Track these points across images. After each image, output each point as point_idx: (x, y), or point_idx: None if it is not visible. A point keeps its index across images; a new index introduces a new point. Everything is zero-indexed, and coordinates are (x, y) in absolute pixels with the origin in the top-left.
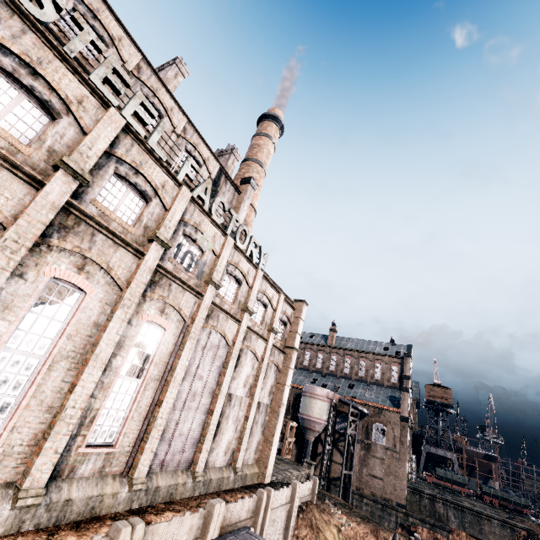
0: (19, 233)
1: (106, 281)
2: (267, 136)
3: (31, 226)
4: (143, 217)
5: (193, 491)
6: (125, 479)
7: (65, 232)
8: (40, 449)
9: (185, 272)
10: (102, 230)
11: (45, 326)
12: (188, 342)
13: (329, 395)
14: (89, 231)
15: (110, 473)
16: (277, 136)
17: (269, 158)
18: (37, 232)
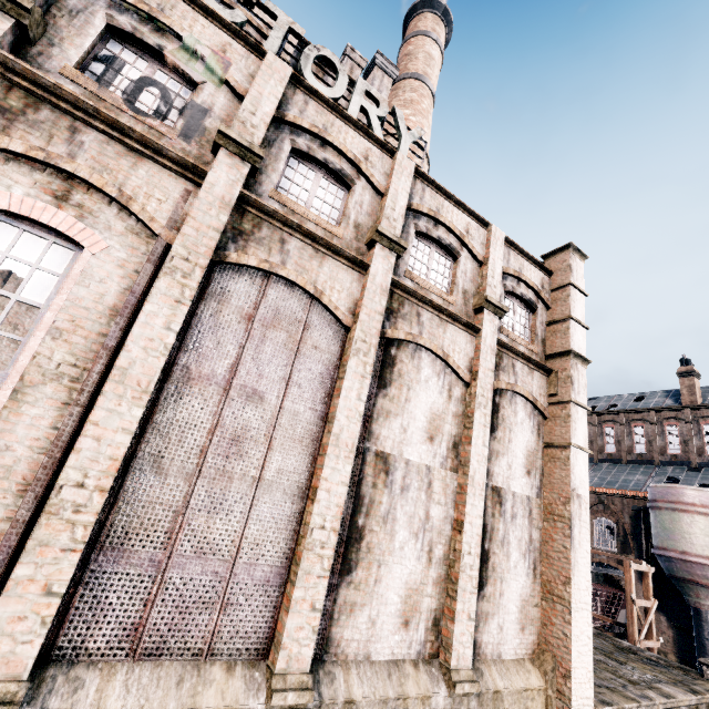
0: None
1: None
2: (419, 33)
3: None
4: None
5: None
6: None
7: None
8: None
9: (133, 116)
10: None
11: None
12: (164, 280)
13: None
14: None
15: None
16: (439, 30)
17: (432, 66)
18: None
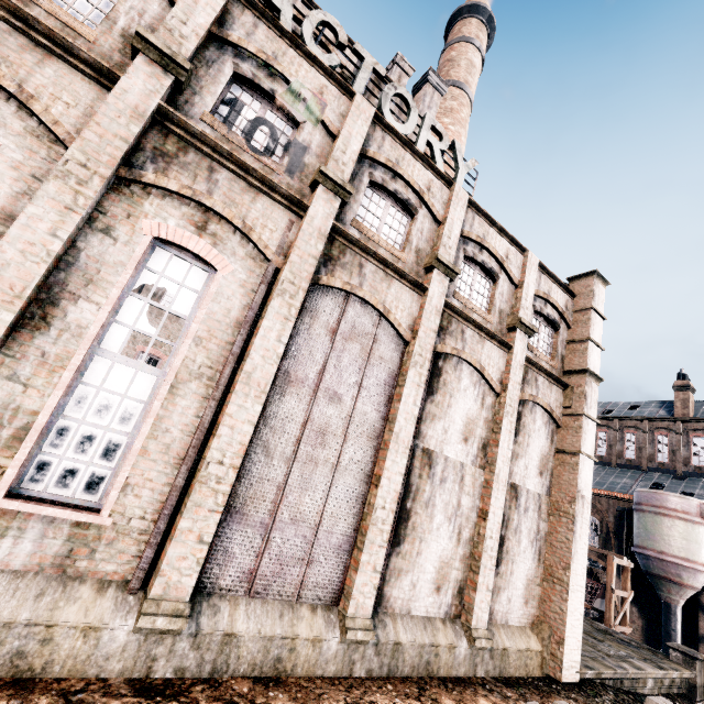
0: None
1: (28, 128)
2: (463, 39)
3: None
4: (115, 14)
5: (348, 664)
6: (134, 598)
7: None
8: None
9: (252, 155)
10: None
11: None
12: (277, 300)
13: None
14: None
15: (94, 576)
16: (482, 37)
17: (473, 74)
18: None
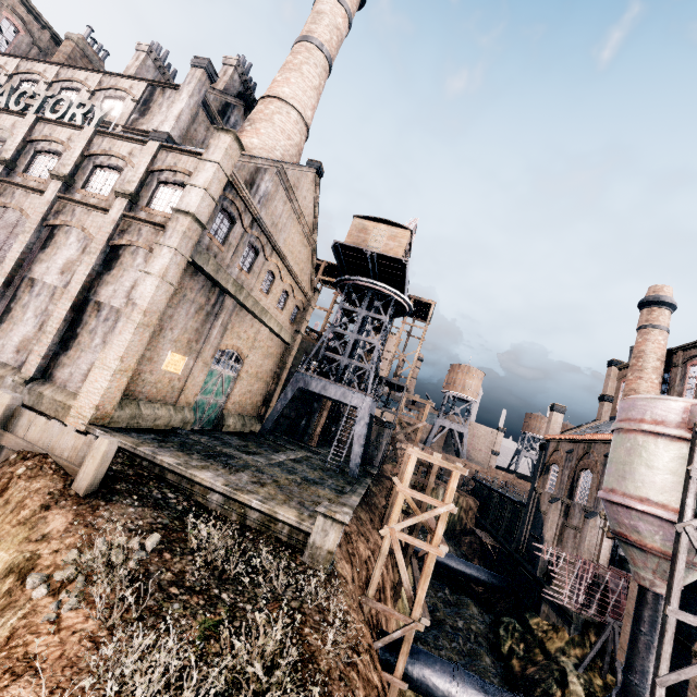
0: None
1: None
2: None
3: None
4: None
5: None
6: None
7: None
8: None
9: None
10: None
11: None
12: None
13: (694, 416)
14: None
15: None
16: None
17: (320, 20)
18: None
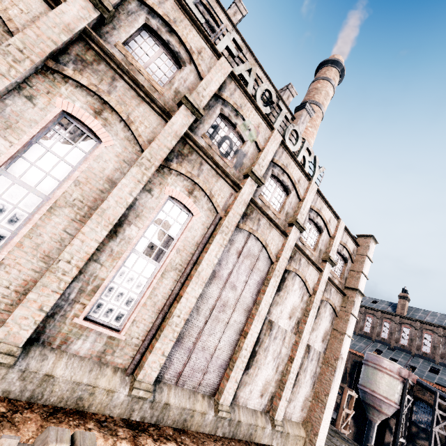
0: (26, 43)
1: (126, 136)
2: (326, 79)
3: (40, 41)
4: (174, 80)
5: (215, 428)
6: (128, 378)
7: (82, 66)
8: (24, 298)
9: (220, 157)
10: (124, 76)
11: (54, 165)
12: (218, 235)
13: (402, 372)
14: (110, 74)
15: (112, 364)
16: (336, 79)
17: (327, 99)
18: (46, 49)
